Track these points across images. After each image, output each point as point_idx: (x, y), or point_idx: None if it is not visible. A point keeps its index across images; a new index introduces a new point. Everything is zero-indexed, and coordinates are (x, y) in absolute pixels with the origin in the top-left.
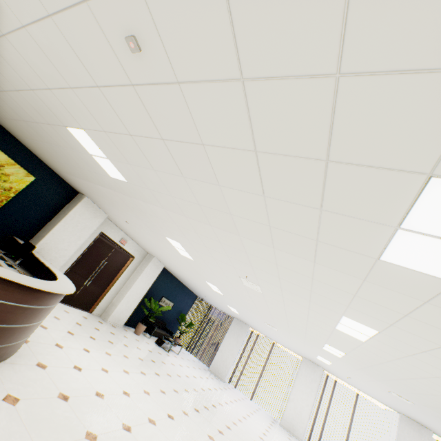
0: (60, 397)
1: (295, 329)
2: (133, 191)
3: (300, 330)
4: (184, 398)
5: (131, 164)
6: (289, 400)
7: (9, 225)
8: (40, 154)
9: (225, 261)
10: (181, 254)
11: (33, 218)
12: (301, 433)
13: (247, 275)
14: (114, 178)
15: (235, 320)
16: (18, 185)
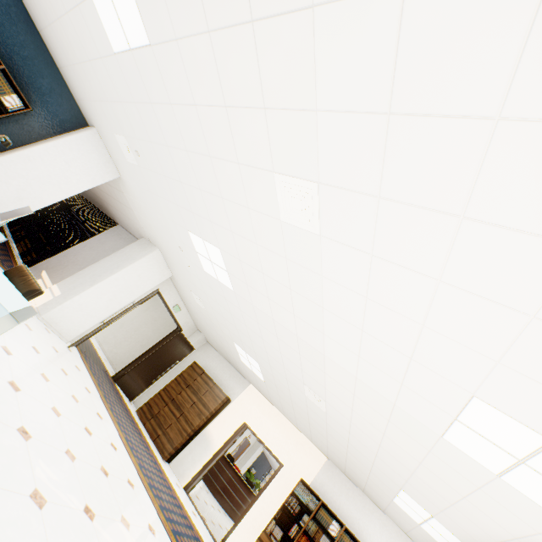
0: None
1: None
2: None
3: None
4: None
5: None
6: None
7: None
8: None
9: None
10: None
11: None
12: None
13: None
14: None
15: None
16: None
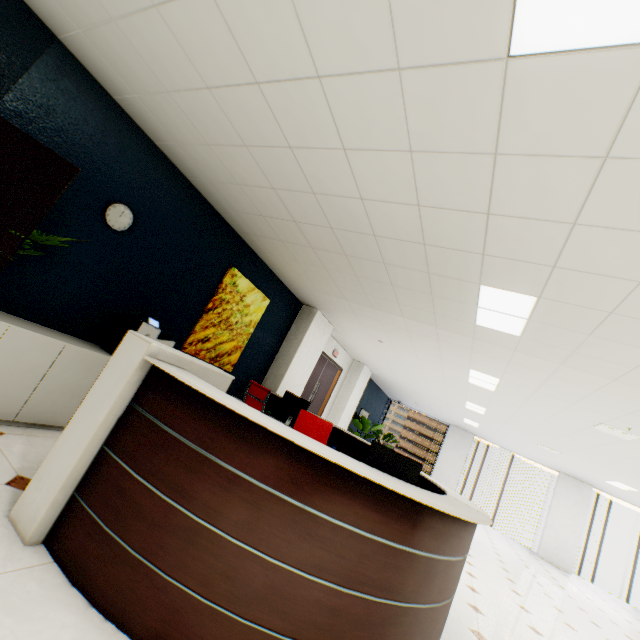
0: (475, 610)
1: (623, 465)
2: (505, 341)
3: (638, 468)
4: (481, 555)
5: (593, 336)
6: (547, 526)
7: (247, 369)
8: (292, 271)
9: (603, 412)
10: (468, 382)
11: (265, 353)
12: (569, 564)
13: (633, 428)
14: (481, 326)
15: (452, 428)
16: (256, 315)
